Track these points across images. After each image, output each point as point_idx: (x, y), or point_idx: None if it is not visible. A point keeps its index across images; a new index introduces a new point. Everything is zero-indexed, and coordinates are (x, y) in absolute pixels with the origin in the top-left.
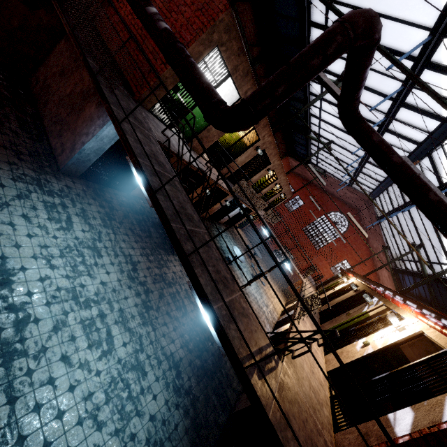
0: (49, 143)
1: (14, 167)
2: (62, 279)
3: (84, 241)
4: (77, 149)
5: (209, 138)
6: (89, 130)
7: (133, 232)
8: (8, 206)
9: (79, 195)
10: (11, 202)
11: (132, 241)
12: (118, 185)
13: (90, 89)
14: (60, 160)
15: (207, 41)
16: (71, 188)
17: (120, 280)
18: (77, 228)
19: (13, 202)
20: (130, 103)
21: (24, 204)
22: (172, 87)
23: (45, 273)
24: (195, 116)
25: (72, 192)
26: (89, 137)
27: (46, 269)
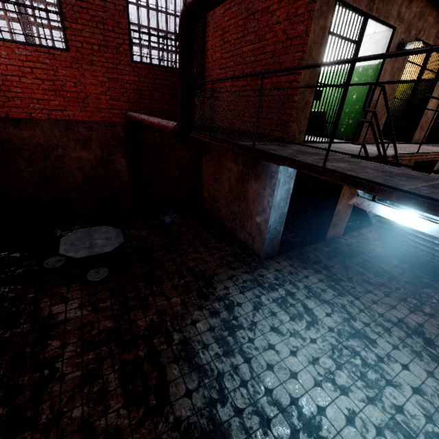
0: (239, 239)
1: (234, 280)
2: (368, 408)
3: (339, 329)
4: (264, 230)
5: (378, 115)
6: (263, 206)
7: (371, 284)
8: (255, 325)
9: (291, 272)
10: (255, 319)
11: (381, 297)
12: (309, 238)
13: (241, 172)
14: (256, 249)
15: (323, 7)
16: (280, 269)
17: (430, 372)
18: (320, 315)
19: (256, 318)
20: (290, 147)
21: (264, 314)
22: (313, 96)
23: (344, 406)
24: (383, 85)
25: (284, 274)
26: (267, 212)
27: (340, 397)
